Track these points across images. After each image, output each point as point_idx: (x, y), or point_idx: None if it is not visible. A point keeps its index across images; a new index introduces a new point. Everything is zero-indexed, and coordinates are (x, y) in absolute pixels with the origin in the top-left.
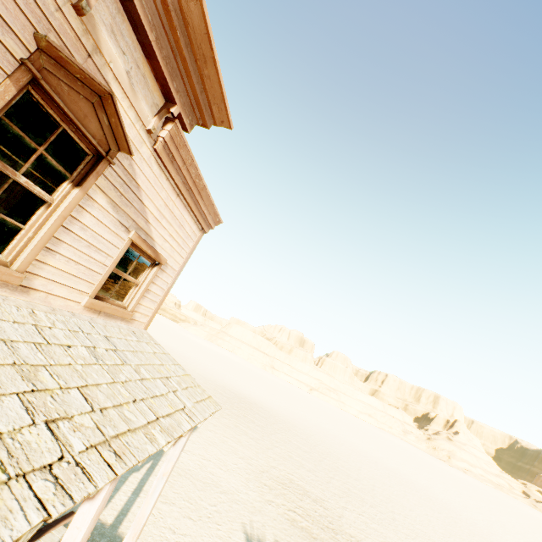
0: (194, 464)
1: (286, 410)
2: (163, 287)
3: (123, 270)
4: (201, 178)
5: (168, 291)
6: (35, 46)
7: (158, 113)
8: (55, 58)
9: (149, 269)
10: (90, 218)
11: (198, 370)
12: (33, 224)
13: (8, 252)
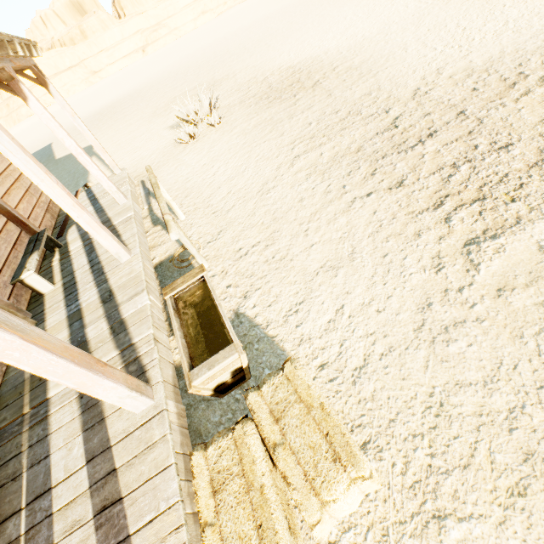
0: (114, 149)
1: (140, 83)
2: None
3: None
4: None
5: None
6: None
7: None
8: None
9: None
10: None
11: (46, 140)
12: None
13: None
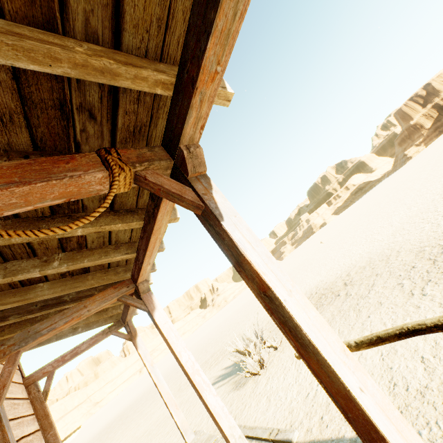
0: (142, 442)
1: (144, 388)
2: None
3: None
4: None
5: None
6: None
7: None
8: None
9: None
10: None
11: None
12: None
13: None
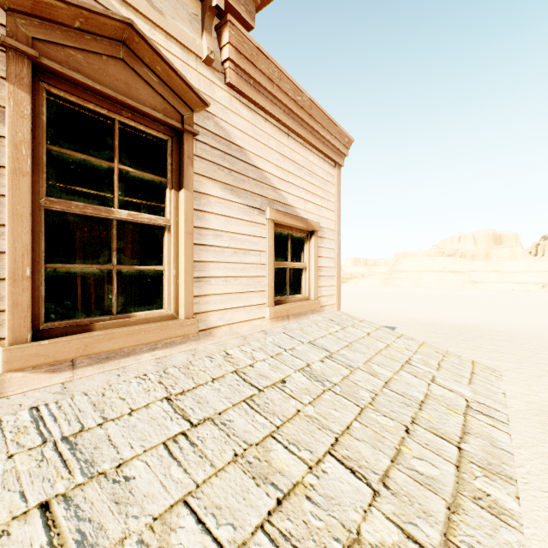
0: None
1: (526, 322)
2: (331, 256)
3: (282, 260)
4: (301, 90)
5: (338, 258)
6: (1, 11)
7: (203, 27)
8: (32, 12)
9: (307, 244)
10: (215, 219)
11: (393, 318)
12: (169, 260)
13: (168, 303)
